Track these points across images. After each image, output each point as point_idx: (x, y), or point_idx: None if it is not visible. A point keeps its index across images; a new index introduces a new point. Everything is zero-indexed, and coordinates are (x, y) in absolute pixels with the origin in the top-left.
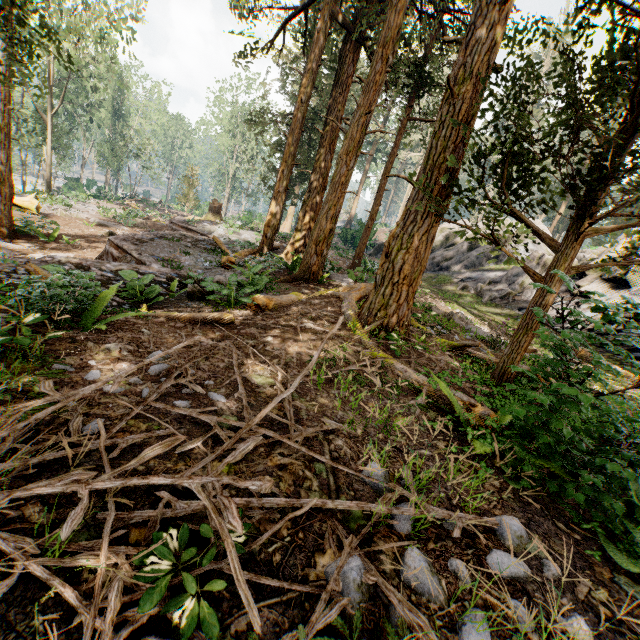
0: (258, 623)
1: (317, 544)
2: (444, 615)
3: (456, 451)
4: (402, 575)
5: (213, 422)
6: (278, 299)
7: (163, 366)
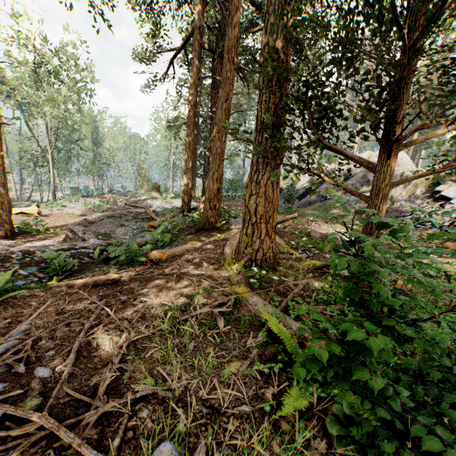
0: None
1: None
2: None
3: (269, 410)
4: None
5: None
6: (172, 251)
7: (13, 343)
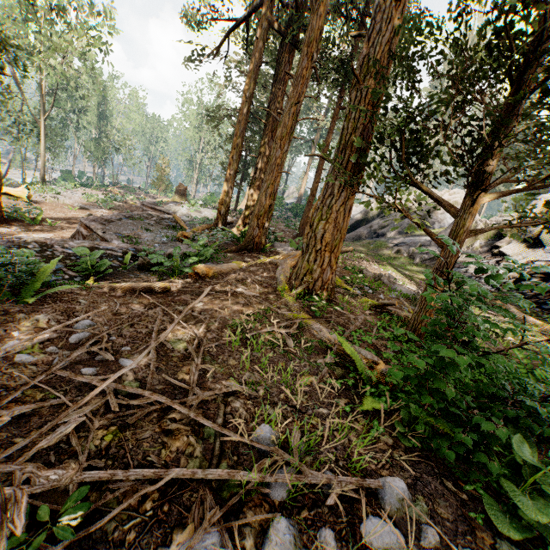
0: None
1: (180, 517)
2: None
3: (349, 410)
4: None
5: (109, 389)
6: (218, 268)
7: (84, 334)
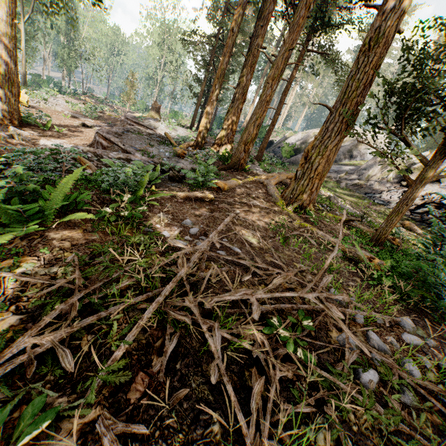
0: (368, 353)
1: (326, 328)
2: (393, 360)
3: (373, 283)
4: (369, 342)
5: (248, 264)
6: (229, 183)
7: (197, 229)
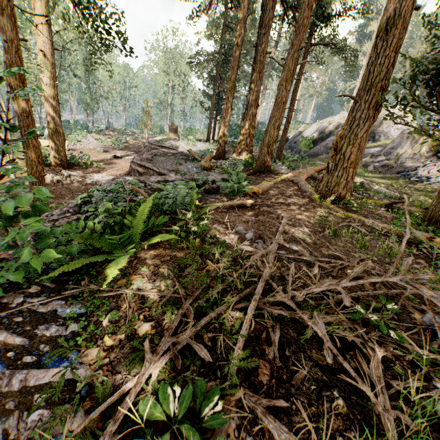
0: None
1: (406, 310)
2: None
3: None
4: None
5: (311, 259)
6: (262, 187)
7: (251, 234)
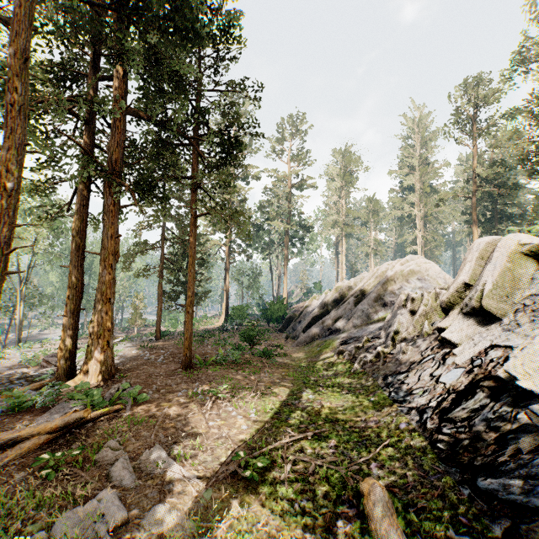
0: None
1: None
2: None
3: None
4: None
5: None
6: None
7: None
